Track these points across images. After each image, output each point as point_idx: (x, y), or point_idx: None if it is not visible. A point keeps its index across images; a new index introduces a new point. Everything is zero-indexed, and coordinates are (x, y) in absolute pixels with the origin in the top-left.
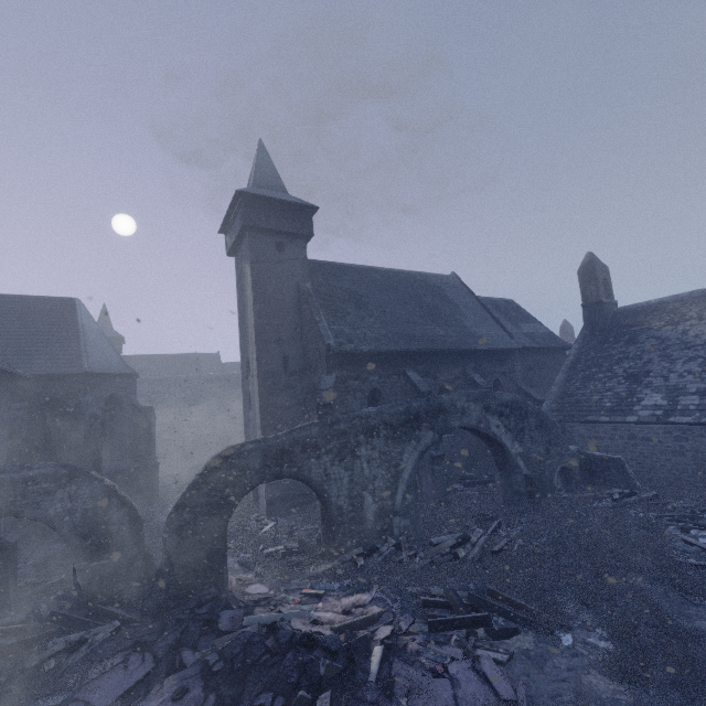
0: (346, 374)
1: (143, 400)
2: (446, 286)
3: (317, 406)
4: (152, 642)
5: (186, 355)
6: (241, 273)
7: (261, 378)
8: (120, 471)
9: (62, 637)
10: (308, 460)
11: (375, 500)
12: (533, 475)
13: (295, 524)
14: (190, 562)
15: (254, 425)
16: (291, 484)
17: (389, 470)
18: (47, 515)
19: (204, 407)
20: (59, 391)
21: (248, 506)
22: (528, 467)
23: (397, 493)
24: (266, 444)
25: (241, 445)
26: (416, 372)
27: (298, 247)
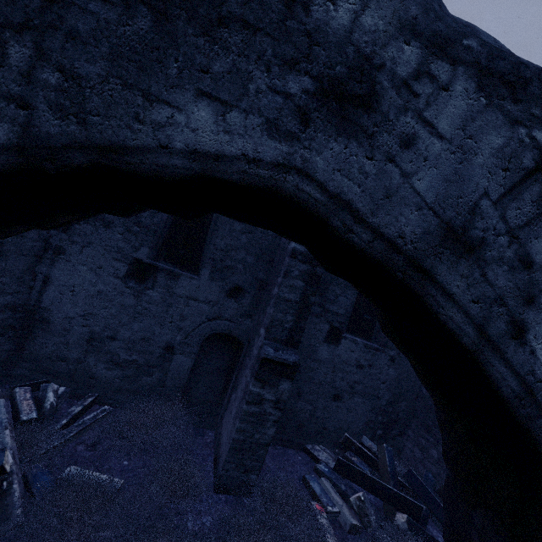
0: None
1: None
2: None
3: None
4: None
5: None
6: None
7: None
8: None
9: None
10: None
11: None
12: None
13: None
14: None
15: None
16: None
17: None
18: None
19: None
20: None
21: None
22: None
23: None
24: None
25: None
26: None
27: None
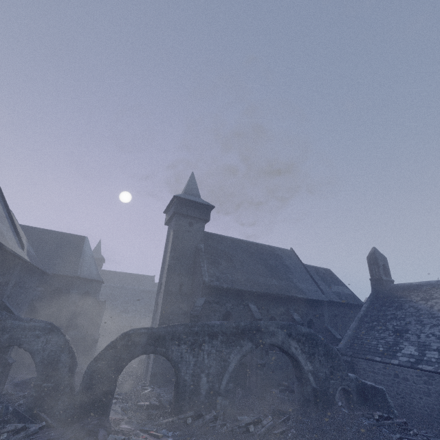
0: (212, 299)
1: (104, 298)
2: (285, 255)
3: (190, 315)
4: (57, 437)
5: (136, 275)
6: (169, 234)
7: (165, 294)
8: (77, 338)
9: (14, 424)
10: (172, 345)
11: (208, 381)
12: (318, 388)
13: (163, 392)
14: (93, 394)
15: (156, 322)
16: (168, 365)
17: (220, 363)
18: (33, 349)
19: (136, 308)
20: (61, 284)
21: (141, 376)
22: (317, 382)
23: (223, 380)
24: (152, 330)
25: (138, 328)
26: (255, 305)
27: (200, 225)
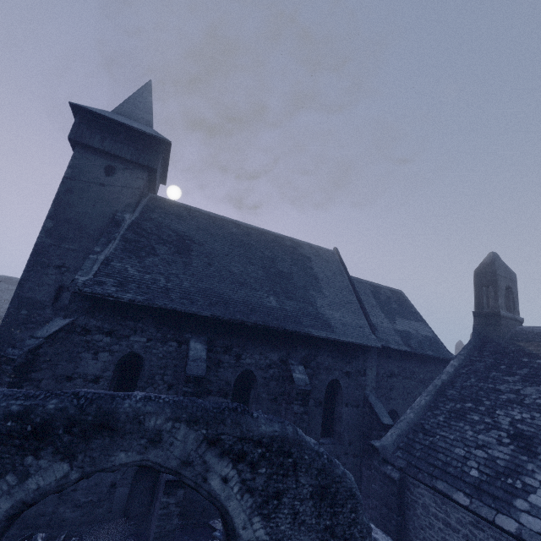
0: (95, 324)
1: None
2: (318, 258)
3: (0, 358)
4: None
5: None
6: None
7: (15, 305)
8: None
9: None
10: None
11: None
12: None
13: None
14: None
15: None
16: None
17: None
18: None
19: None
20: None
21: None
22: None
23: None
24: None
25: None
26: (206, 344)
27: (133, 176)
